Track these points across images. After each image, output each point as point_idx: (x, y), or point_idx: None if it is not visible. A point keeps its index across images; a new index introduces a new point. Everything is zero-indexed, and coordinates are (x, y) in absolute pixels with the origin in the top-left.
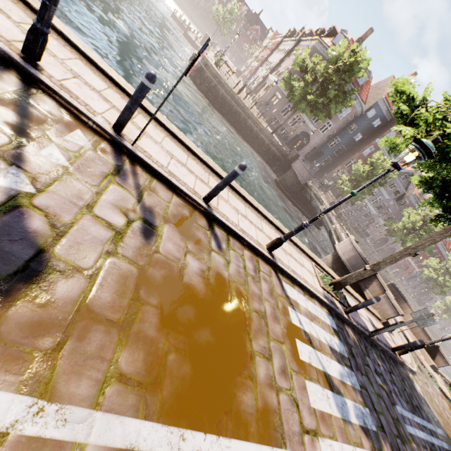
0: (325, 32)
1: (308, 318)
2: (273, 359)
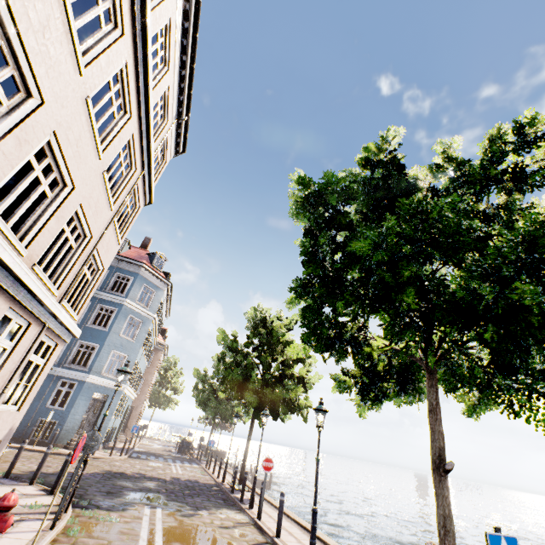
0: None
1: None
2: None
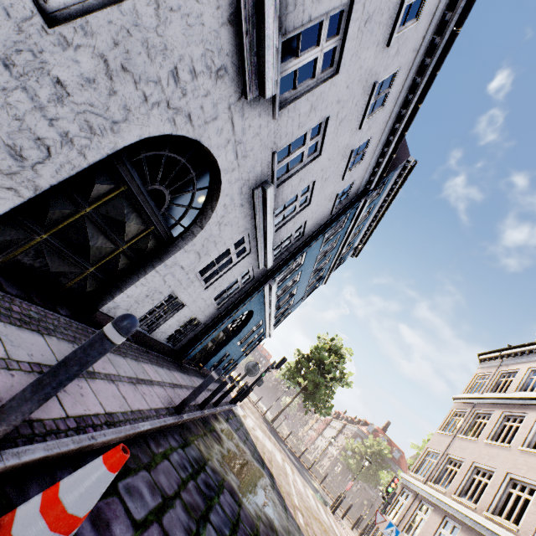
0: (361, 421)
1: None
2: None
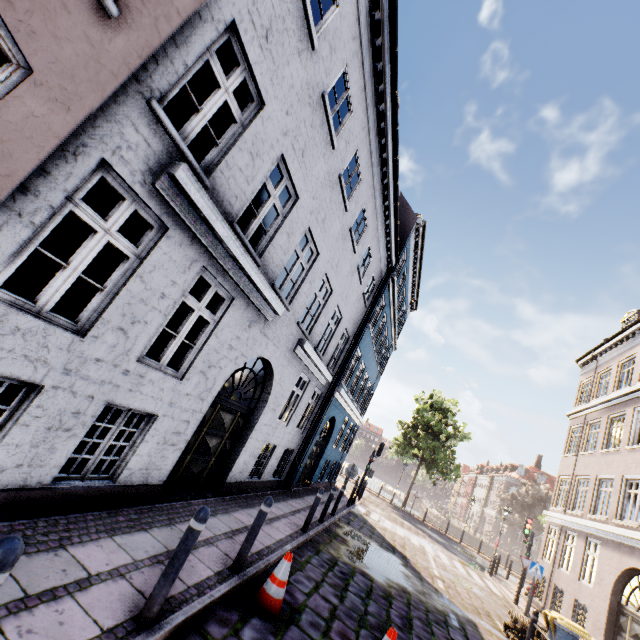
0: (508, 467)
1: None
2: None
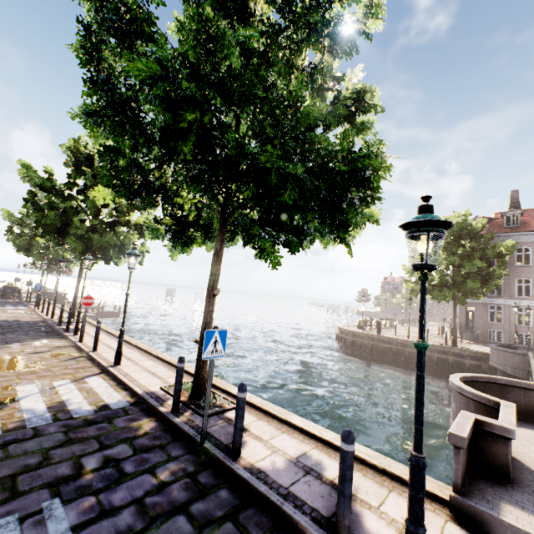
0: None
1: (79, 388)
2: (0, 378)
